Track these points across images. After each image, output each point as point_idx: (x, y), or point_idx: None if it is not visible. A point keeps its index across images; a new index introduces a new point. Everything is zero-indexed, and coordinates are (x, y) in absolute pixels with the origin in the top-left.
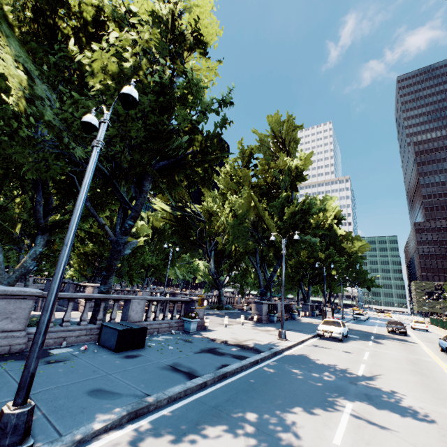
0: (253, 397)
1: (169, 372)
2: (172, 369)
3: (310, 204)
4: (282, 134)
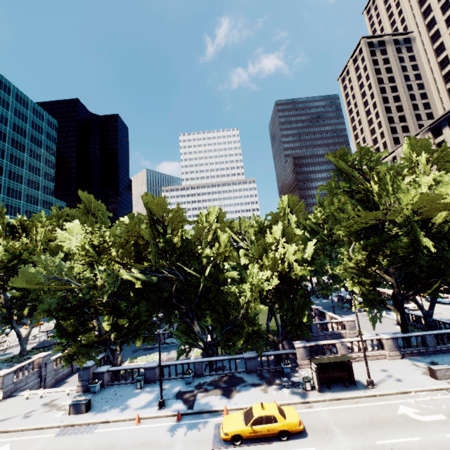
0: None
1: None
2: None
3: None
4: None
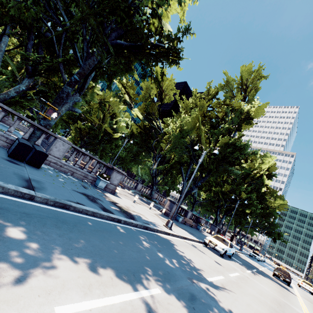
0: (59, 227)
1: (16, 177)
2: (25, 179)
3: (246, 144)
4: (246, 82)
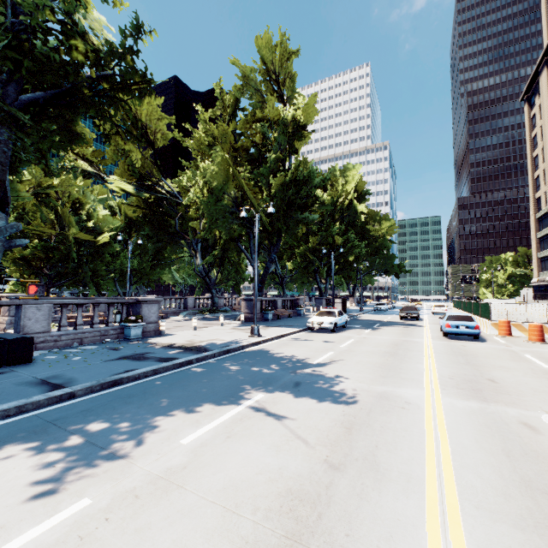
0: (130, 402)
1: (26, 387)
2: (38, 383)
3: (311, 171)
4: (273, 68)
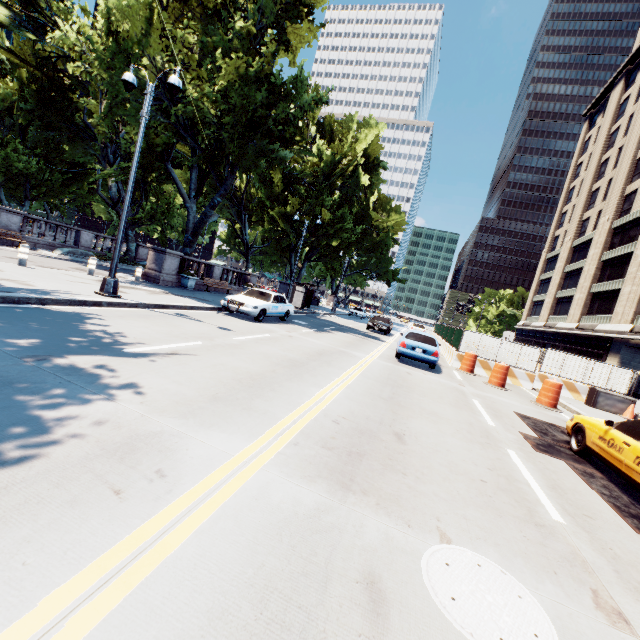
0: None
1: None
2: None
3: (298, 80)
4: None
